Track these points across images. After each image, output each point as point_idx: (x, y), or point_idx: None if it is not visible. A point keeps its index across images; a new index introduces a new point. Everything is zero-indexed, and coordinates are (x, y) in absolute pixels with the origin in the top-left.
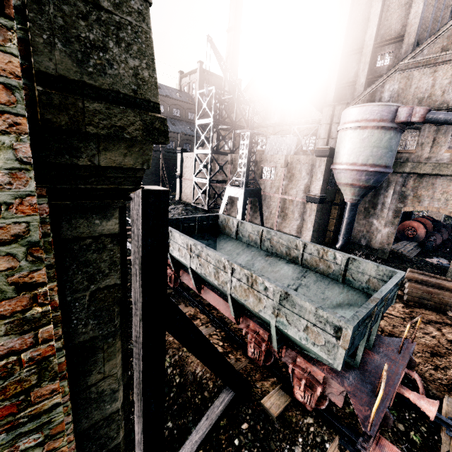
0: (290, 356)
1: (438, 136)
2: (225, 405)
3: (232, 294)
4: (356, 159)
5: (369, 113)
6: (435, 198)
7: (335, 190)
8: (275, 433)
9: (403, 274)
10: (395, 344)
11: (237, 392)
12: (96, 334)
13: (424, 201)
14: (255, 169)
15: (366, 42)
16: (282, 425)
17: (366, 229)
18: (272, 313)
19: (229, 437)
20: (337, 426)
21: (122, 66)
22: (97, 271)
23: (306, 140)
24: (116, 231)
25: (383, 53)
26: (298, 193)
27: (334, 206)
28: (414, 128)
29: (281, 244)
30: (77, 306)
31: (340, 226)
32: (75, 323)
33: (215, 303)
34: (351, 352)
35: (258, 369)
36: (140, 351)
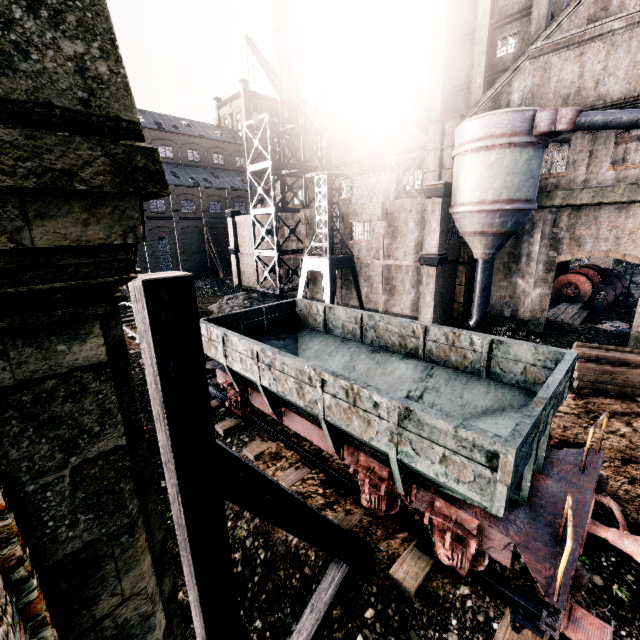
0: (424, 499)
1: (595, 148)
2: (336, 586)
3: (327, 419)
4: (483, 195)
5: (495, 125)
6: (601, 238)
7: (458, 243)
8: (416, 617)
9: (575, 355)
10: (574, 458)
11: (352, 564)
12: (96, 535)
13: (585, 244)
14: (341, 228)
15: (479, 22)
16: (425, 603)
17: (508, 293)
18: (390, 440)
19: (348, 634)
20: (506, 593)
21: (49, 54)
22: (78, 432)
23: (409, 176)
24: (102, 358)
25: (505, 36)
26: (407, 254)
27: (460, 267)
28: (561, 141)
29: (391, 331)
30: (49, 497)
31: (472, 294)
32: (52, 526)
33: (305, 432)
34: (515, 484)
35: (380, 522)
36: (185, 539)
